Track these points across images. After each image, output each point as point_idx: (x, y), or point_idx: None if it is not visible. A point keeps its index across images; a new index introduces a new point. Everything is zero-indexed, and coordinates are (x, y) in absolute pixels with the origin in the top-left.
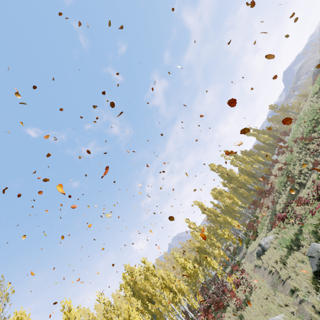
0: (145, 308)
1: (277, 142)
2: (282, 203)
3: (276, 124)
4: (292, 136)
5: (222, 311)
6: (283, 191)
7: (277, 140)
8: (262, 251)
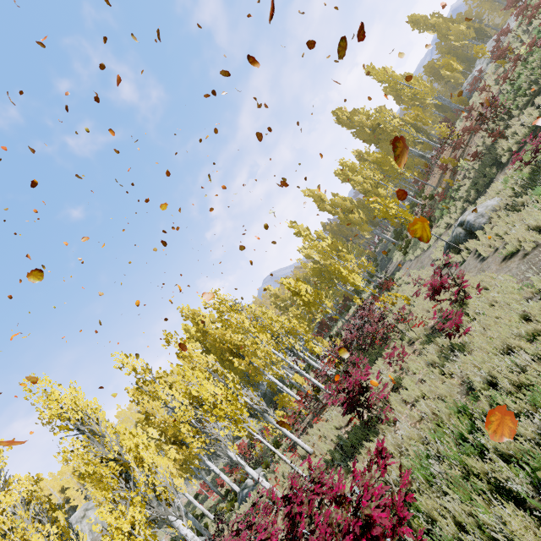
0: (229, 367)
1: (506, 7)
2: (525, 127)
3: (480, 5)
4: None
5: (381, 348)
6: (523, 105)
7: (509, 2)
8: (466, 234)
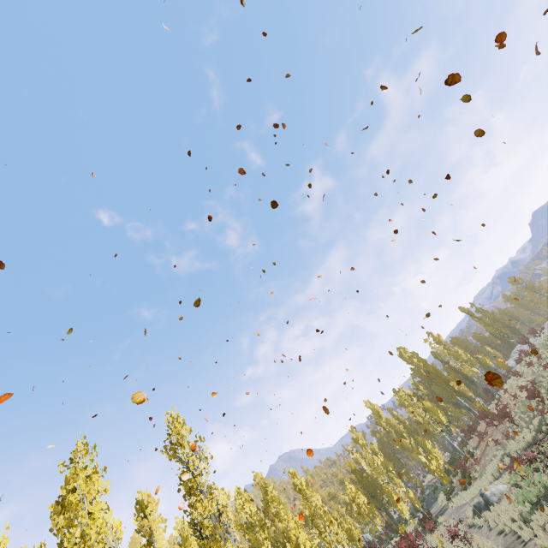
0: None
1: (520, 343)
2: (523, 440)
3: (516, 307)
4: (547, 342)
5: None
6: (525, 422)
7: (521, 341)
8: (485, 504)
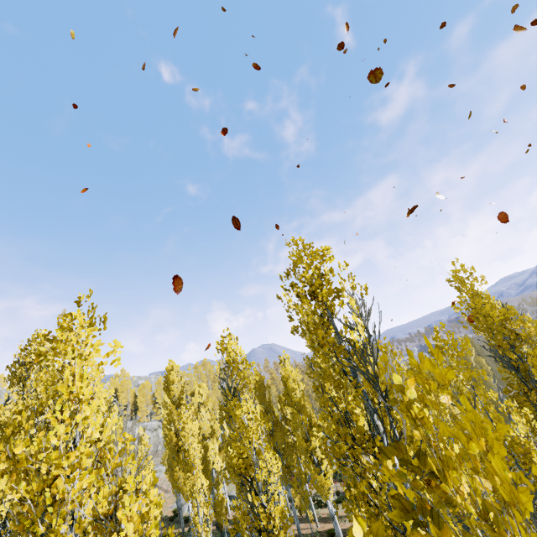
0: None
1: None
2: None
3: None
4: None
5: None
6: None
7: None
8: None
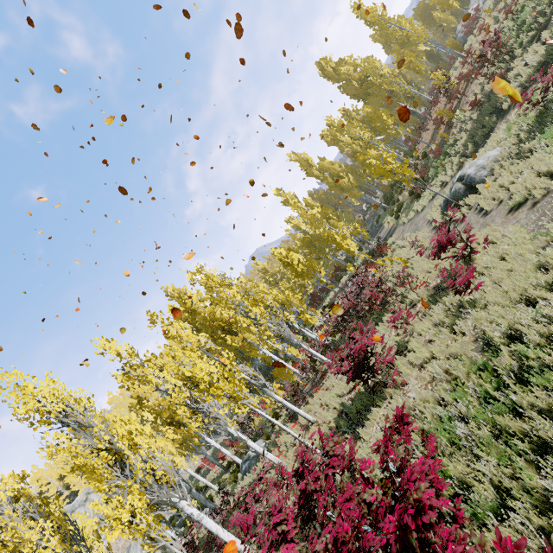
0: (222, 345)
1: None
2: (530, 66)
3: None
4: None
5: (381, 313)
6: (527, 43)
7: None
8: (466, 189)
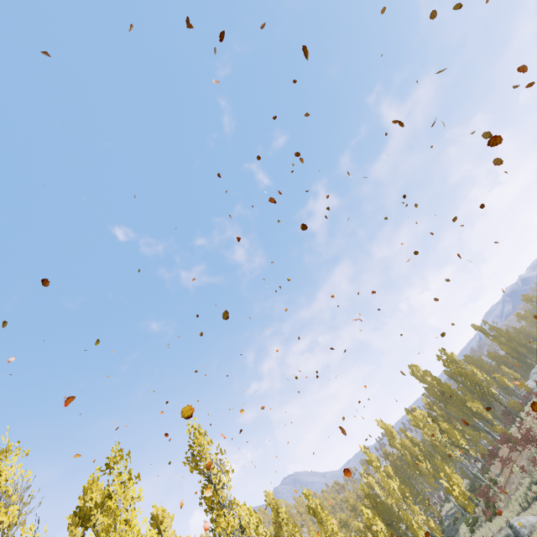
0: None
1: None
2: None
3: (531, 326)
4: None
5: None
6: None
7: None
8: None
